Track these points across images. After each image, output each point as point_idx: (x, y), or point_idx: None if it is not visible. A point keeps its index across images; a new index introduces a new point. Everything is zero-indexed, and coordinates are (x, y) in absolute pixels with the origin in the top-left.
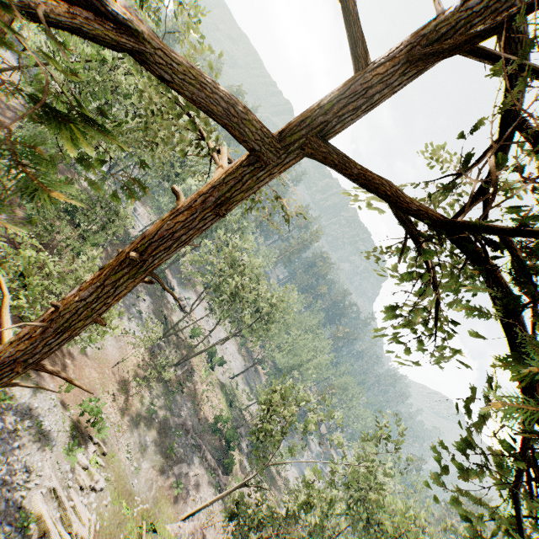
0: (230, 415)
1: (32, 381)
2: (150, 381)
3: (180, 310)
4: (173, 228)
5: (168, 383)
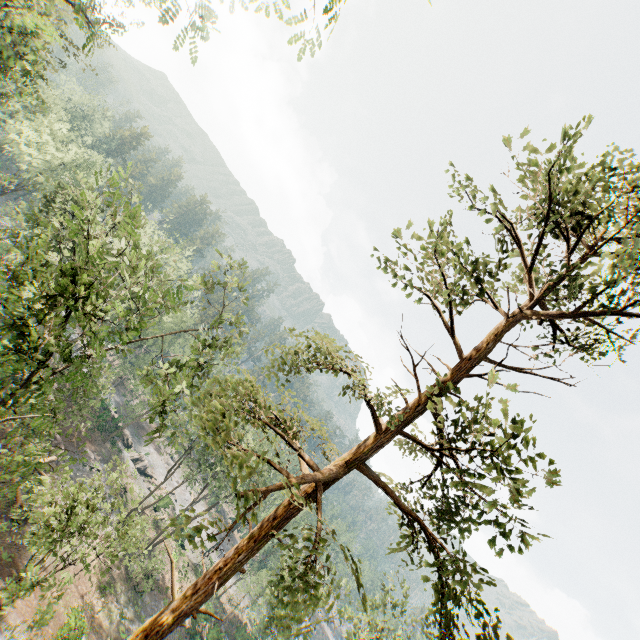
0: (211, 608)
1: (2, 621)
2: (115, 585)
3: (140, 473)
4: (289, 507)
5: (135, 581)
